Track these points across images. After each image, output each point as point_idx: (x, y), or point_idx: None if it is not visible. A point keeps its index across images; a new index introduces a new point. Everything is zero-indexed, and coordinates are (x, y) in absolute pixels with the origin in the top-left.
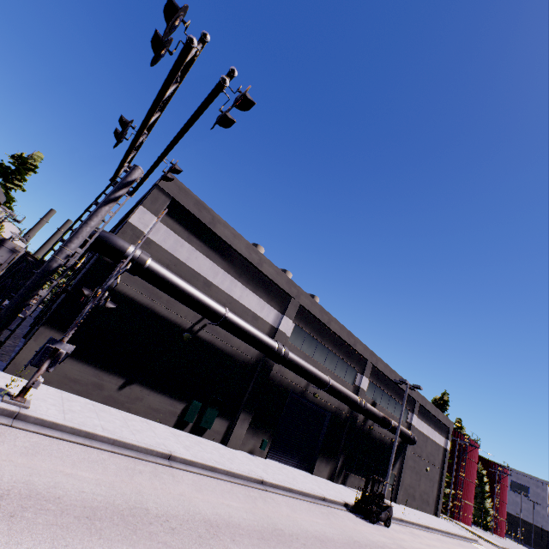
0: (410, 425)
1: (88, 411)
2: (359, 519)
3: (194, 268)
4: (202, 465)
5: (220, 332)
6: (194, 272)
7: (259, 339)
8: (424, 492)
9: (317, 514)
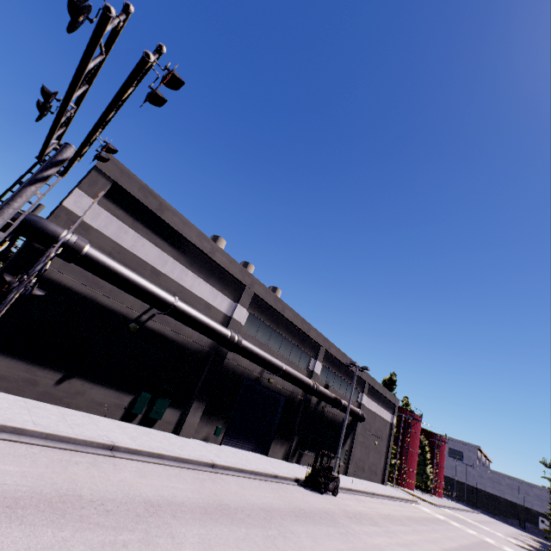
0: (360, 404)
1: (18, 408)
2: (309, 491)
3: (140, 256)
4: (149, 453)
5: (171, 322)
6: (140, 260)
7: (211, 327)
8: (372, 464)
9: (267, 489)
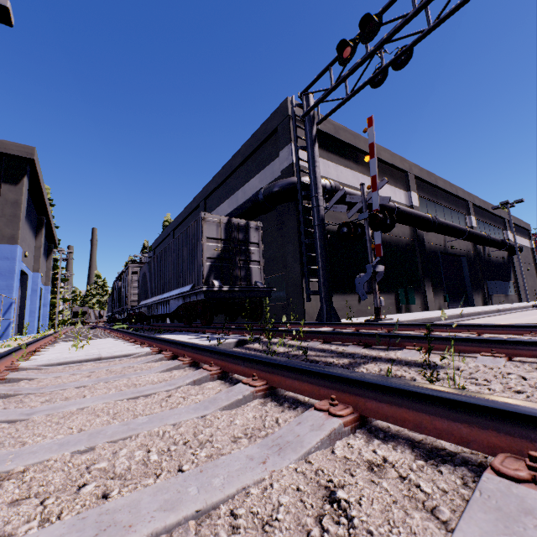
0: (508, 241)
1: None
2: None
3: (344, 182)
4: (474, 313)
5: None
6: (346, 186)
7: (420, 216)
8: (531, 287)
9: None
